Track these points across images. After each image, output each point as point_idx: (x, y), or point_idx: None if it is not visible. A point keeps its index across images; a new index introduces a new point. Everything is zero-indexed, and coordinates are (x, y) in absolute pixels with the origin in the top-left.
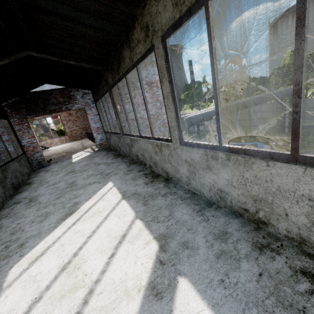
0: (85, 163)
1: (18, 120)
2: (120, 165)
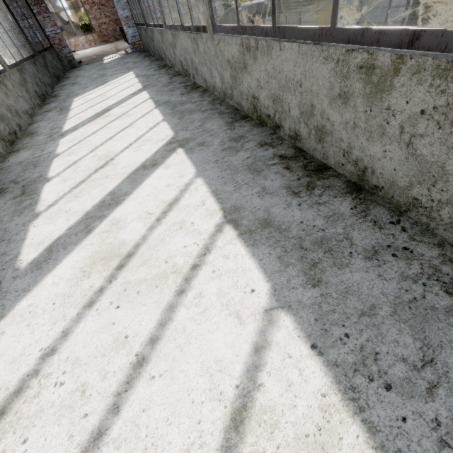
0: (115, 63)
1: None
2: (146, 62)
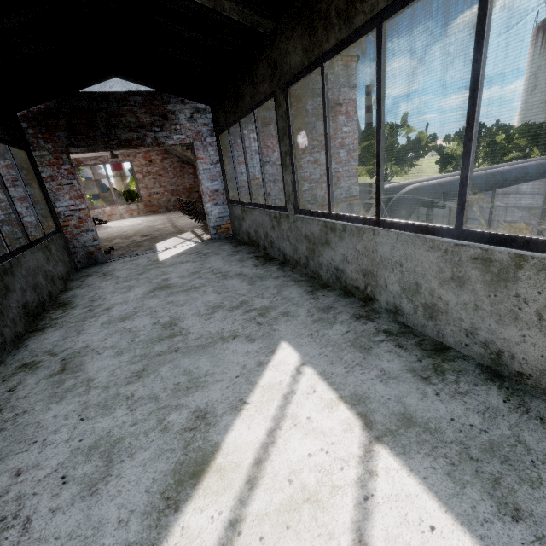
0: (189, 267)
1: (50, 156)
2: (286, 286)
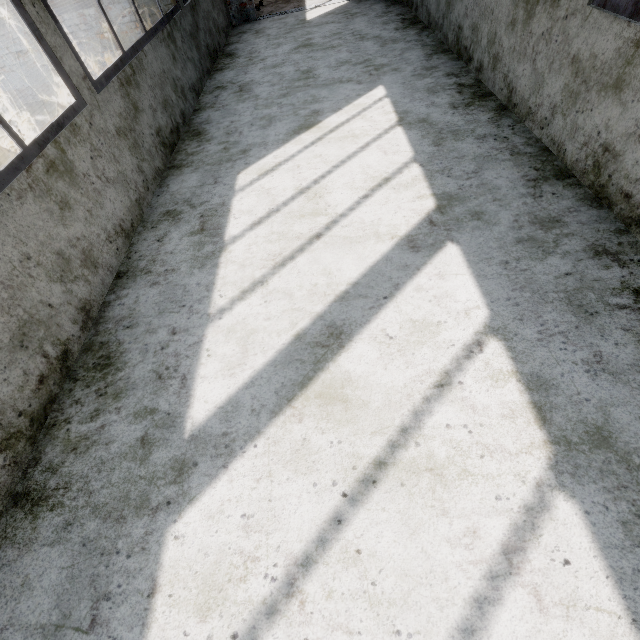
0: (333, 28)
1: None
2: (411, 50)
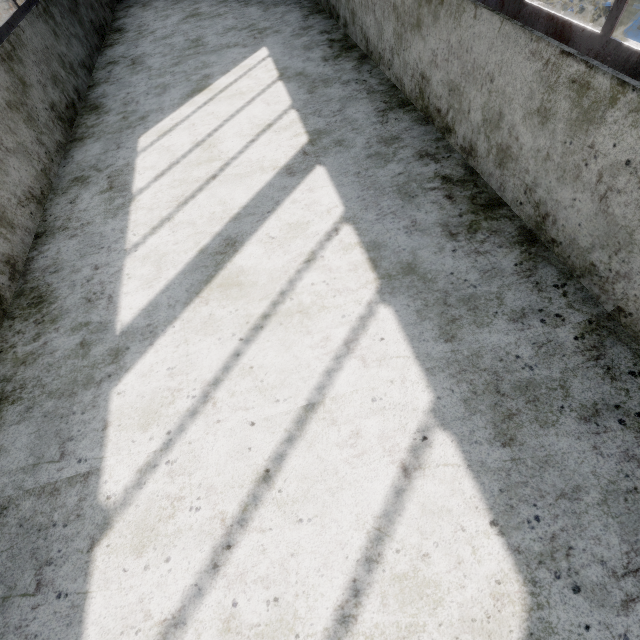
0: None
1: None
2: (291, 12)
